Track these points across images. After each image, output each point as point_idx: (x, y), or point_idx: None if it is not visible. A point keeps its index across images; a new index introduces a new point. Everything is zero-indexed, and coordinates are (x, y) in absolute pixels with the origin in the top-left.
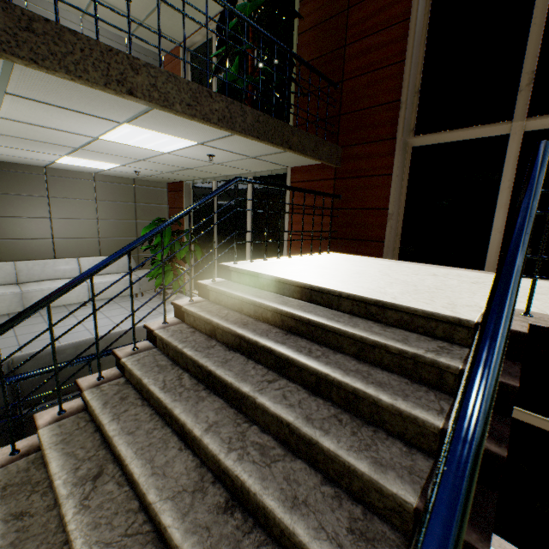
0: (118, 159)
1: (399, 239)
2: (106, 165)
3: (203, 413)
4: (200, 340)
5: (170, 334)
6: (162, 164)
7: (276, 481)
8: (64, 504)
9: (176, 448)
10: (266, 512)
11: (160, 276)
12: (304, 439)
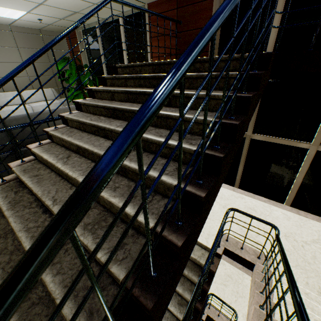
0: (23, 5)
1: (217, 49)
2: (16, 13)
3: (114, 124)
4: (106, 102)
5: (88, 101)
6: (56, 8)
7: (152, 133)
8: (56, 164)
9: (103, 140)
10: (148, 141)
11: (75, 98)
12: (164, 119)
